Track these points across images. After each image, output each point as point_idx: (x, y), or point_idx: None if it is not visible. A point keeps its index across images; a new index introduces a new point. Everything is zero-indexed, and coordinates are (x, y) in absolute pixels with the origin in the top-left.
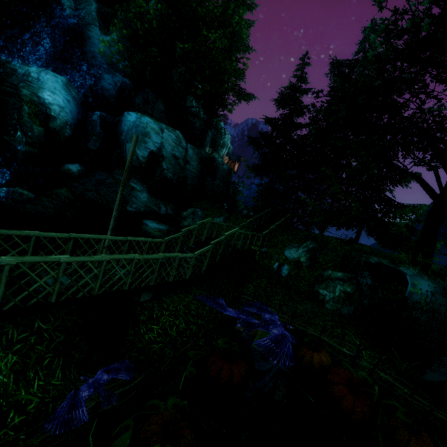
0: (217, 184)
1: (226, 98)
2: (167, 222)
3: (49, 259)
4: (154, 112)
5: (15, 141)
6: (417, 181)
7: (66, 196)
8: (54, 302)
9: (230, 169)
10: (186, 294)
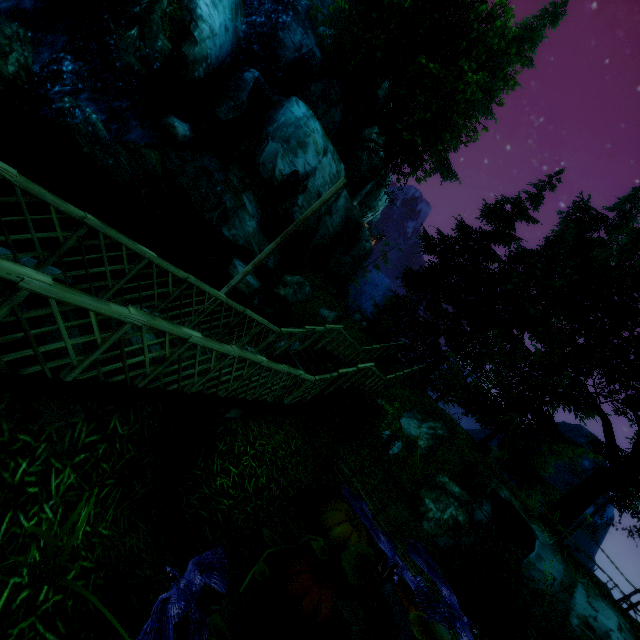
0: (346, 261)
1: (426, 160)
2: (260, 276)
3: (179, 332)
4: (323, 117)
5: (123, 39)
6: (603, 424)
7: (154, 165)
8: (140, 388)
9: (370, 250)
10: (277, 427)
